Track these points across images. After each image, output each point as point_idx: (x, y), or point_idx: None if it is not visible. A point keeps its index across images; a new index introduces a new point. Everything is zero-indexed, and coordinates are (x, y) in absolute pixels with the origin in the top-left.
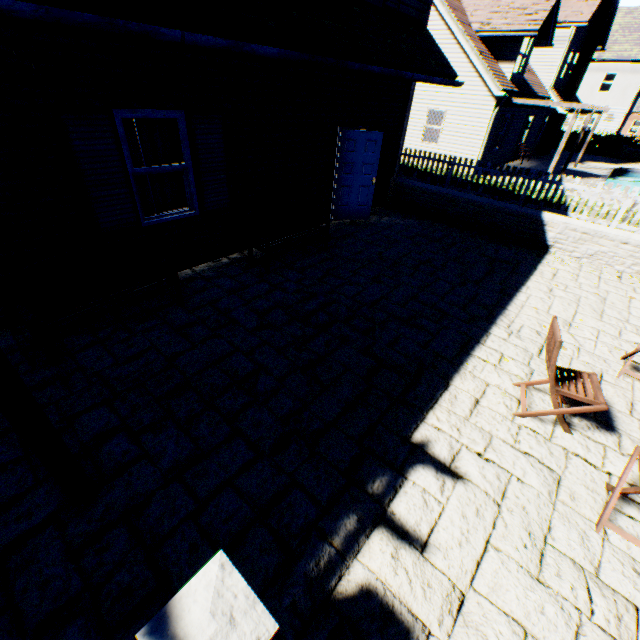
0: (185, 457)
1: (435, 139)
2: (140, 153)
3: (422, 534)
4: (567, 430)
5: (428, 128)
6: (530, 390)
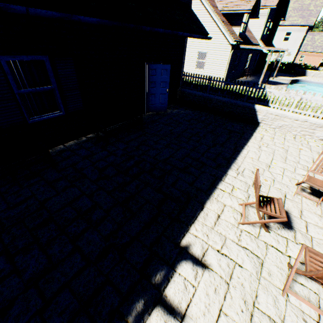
0: (41, 269)
1: (202, 67)
2: (24, 81)
3: (182, 308)
4: (267, 231)
5: (199, 61)
6: (248, 207)
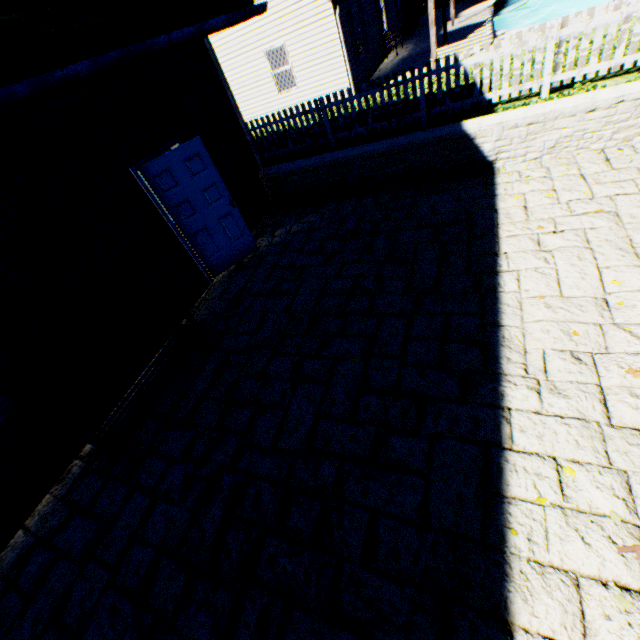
0: None
1: (292, 82)
2: None
3: None
4: None
5: (277, 74)
6: None
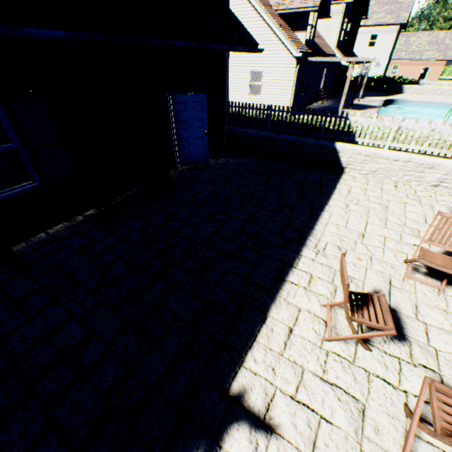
0: None
1: (259, 92)
2: None
3: None
4: (367, 348)
5: (252, 84)
6: (335, 309)
